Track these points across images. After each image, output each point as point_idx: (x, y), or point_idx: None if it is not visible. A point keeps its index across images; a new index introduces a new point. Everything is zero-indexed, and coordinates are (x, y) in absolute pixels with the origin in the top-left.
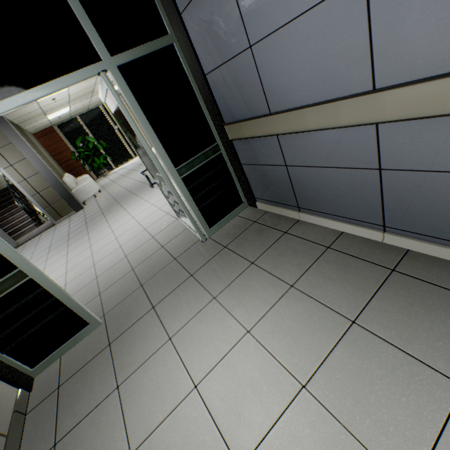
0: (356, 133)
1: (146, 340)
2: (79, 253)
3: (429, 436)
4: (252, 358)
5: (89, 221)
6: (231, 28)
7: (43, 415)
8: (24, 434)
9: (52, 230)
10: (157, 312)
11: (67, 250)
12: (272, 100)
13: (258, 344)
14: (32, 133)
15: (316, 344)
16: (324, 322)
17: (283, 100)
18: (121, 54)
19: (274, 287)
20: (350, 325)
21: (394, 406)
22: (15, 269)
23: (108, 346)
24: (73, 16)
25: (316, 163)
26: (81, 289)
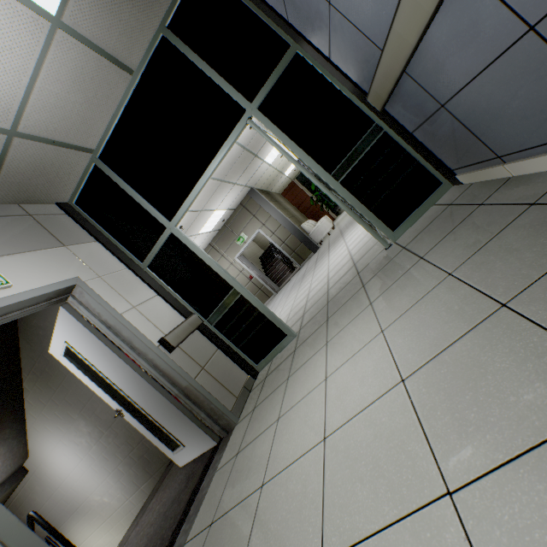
0: (462, 4)
1: (313, 346)
2: (304, 286)
3: (518, 445)
4: (372, 356)
5: (318, 259)
6: (311, 1)
7: (255, 393)
8: (246, 401)
9: (297, 273)
10: (327, 323)
11: (299, 286)
12: (376, 39)
13: (384, 342)
14: (280, 193)
15: (439, 338)
16: (463, 311)
17: (381, 31)
18: (257, 96)
19: (429, 280)
20: (495, 310)
21: (491, 405)
22: (232, 288)
23: (294, 351)
24: (223, 92)
25: (463, 79)
26: (295, 313)
